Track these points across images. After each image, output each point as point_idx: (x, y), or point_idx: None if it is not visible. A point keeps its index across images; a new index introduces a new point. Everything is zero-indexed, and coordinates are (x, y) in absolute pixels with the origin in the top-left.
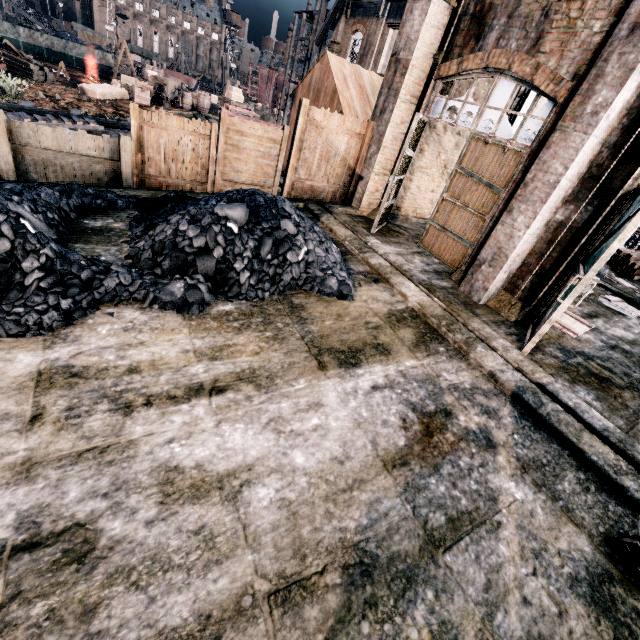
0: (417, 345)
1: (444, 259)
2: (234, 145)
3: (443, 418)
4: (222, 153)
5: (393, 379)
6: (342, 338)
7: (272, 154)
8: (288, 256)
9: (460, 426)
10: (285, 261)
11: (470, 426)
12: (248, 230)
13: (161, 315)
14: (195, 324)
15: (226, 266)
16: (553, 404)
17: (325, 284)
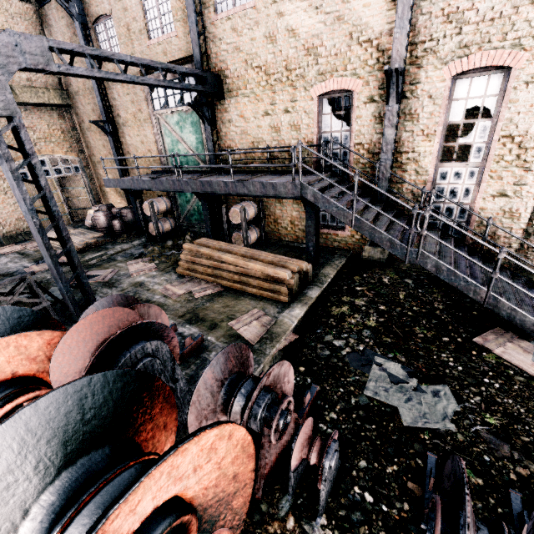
0: None
1: None
2: None
3: None
4: None
5: None
6: None
7: None
8: None
9: None
10: None
11: None
12: None
13: None
14: None
15: None
16: None
17: None
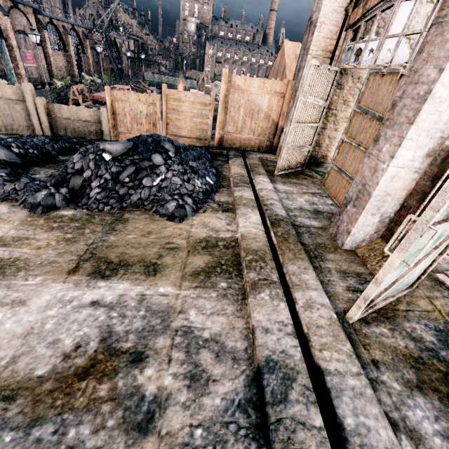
0: (197, 274)
1: (338, 201)
2: (174, 109)
3: (125, 362)
4: (166, 115)
5: (124, 300)
6: (126, 251)
7: (204, 114)
8: (143, 181)
9: (133, 381)
10: (140, 185)
11: (147, 387)
12: (118, 159)
13: (17, 211)
14: (29, 220)
15: (88, 184)
16: (306, 408)
17: (164, 206)
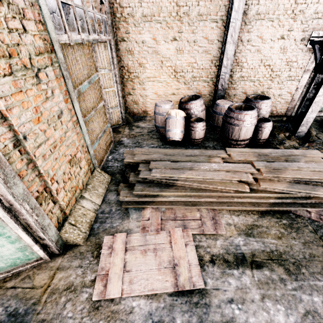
0: None
1: (103, 157)
2: None
3: None
4: None
5: None
6: None
7: None
8: None
9: None
10: None
11: None
12: None
13: None
14: None
15: None
16: None
17: None
